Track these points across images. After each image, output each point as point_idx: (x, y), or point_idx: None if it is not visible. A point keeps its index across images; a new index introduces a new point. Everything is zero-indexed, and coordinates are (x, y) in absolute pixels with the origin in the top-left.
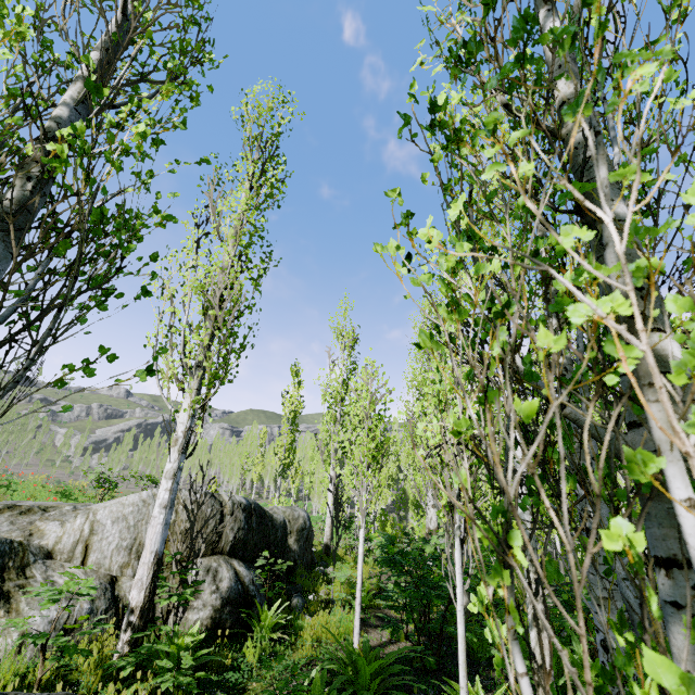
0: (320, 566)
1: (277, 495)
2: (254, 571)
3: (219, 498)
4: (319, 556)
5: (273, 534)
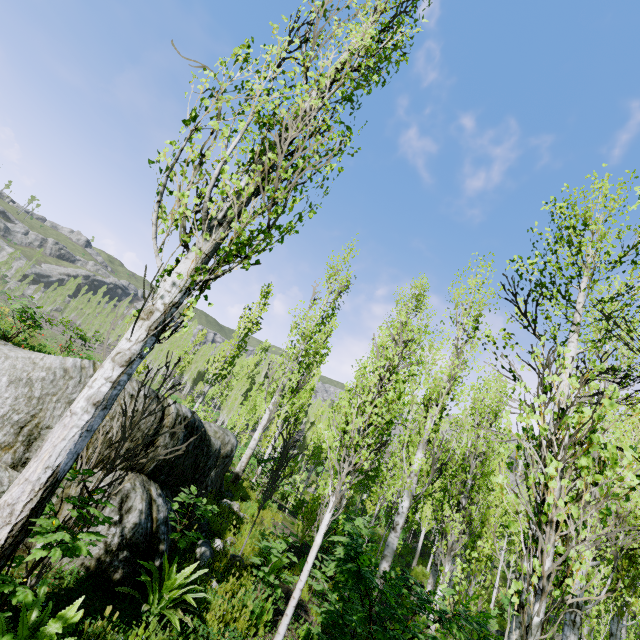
0: (226, 496)
1: (200, 400)
2: (170, 504)
3: (164, 403)
4: (228, 485)
5: (203, 461)
